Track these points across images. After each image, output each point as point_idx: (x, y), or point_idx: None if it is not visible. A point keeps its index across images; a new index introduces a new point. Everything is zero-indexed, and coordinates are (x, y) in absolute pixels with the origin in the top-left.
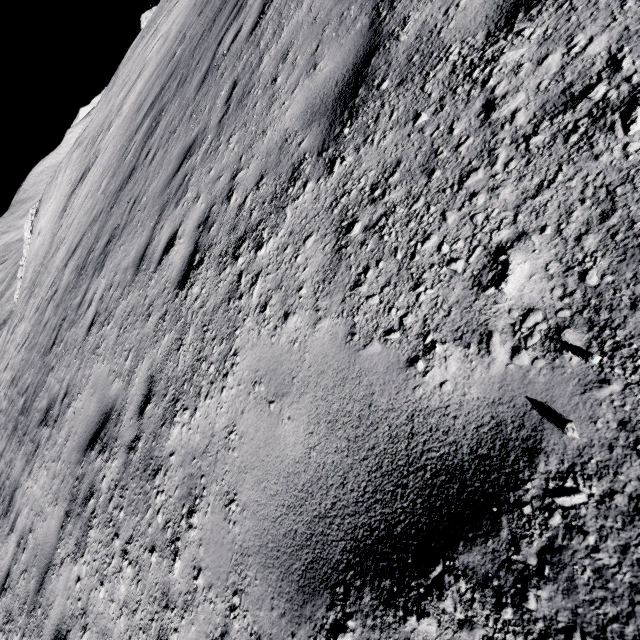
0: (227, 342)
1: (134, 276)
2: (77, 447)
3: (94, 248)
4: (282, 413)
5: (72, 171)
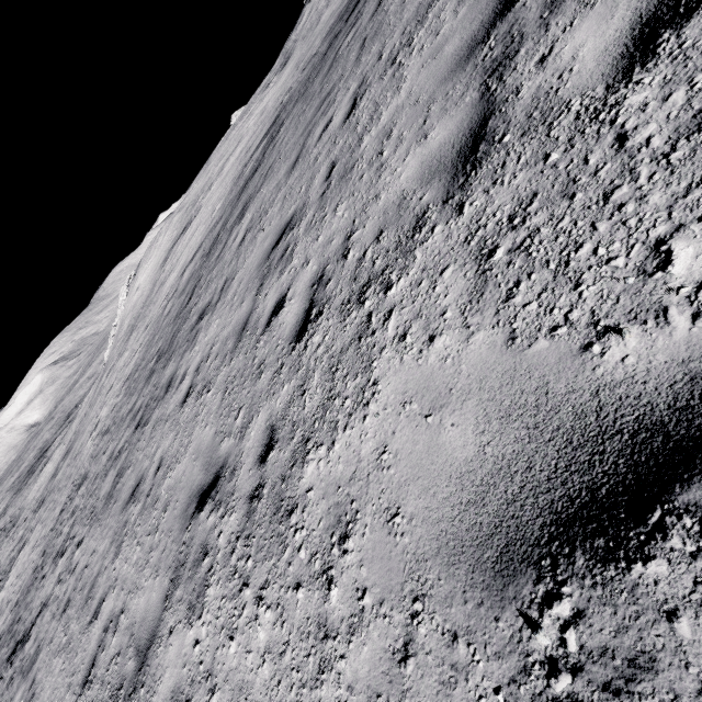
0: (398, 83)
1: (290, 174)
2: (257, 267)
3: (224, 228)
4: (444, 50)
5: (173, 231)
